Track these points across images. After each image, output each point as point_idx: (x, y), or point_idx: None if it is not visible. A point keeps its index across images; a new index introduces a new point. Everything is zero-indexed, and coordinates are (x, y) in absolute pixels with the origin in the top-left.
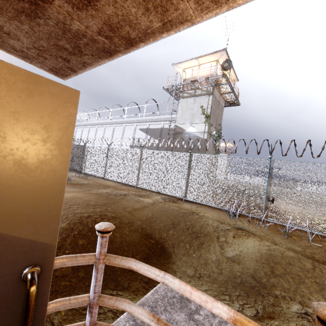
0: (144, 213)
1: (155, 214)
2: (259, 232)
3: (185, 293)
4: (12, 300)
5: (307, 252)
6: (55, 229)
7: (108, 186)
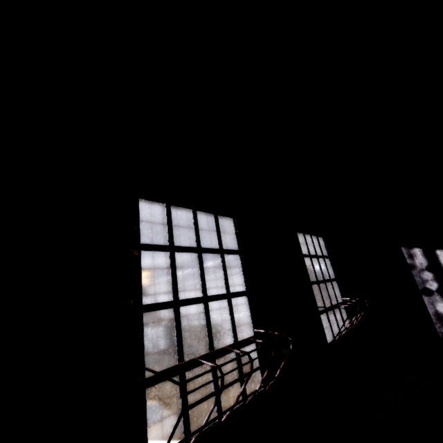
0: None
1: None
2: None
3: None
4: None
5: None
6: None
7: None
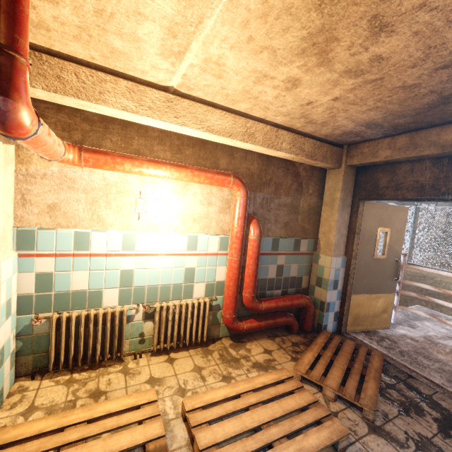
0: None
1: None
2: None
3: (450, 275)
4: (393, 265)
5: None
6: (401, 248)
7: None
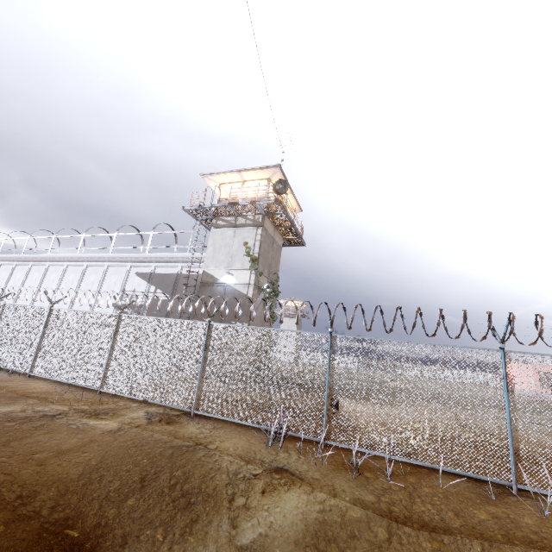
0: (81, 461)
1: (107, 459)
2: (312, 472)
3: None
4: None
5: (383, 504)
6: None
7: (27, 394)
